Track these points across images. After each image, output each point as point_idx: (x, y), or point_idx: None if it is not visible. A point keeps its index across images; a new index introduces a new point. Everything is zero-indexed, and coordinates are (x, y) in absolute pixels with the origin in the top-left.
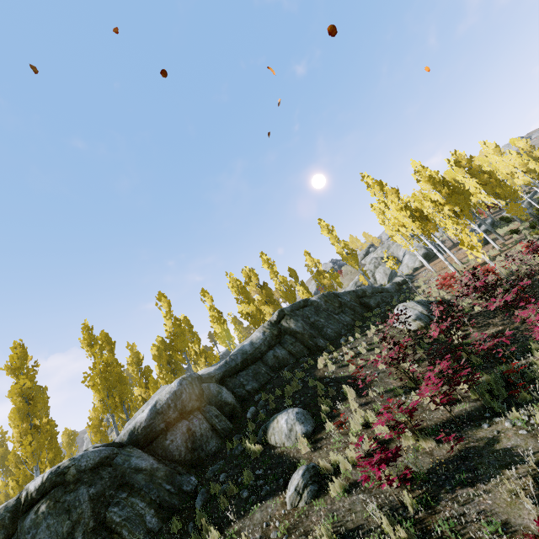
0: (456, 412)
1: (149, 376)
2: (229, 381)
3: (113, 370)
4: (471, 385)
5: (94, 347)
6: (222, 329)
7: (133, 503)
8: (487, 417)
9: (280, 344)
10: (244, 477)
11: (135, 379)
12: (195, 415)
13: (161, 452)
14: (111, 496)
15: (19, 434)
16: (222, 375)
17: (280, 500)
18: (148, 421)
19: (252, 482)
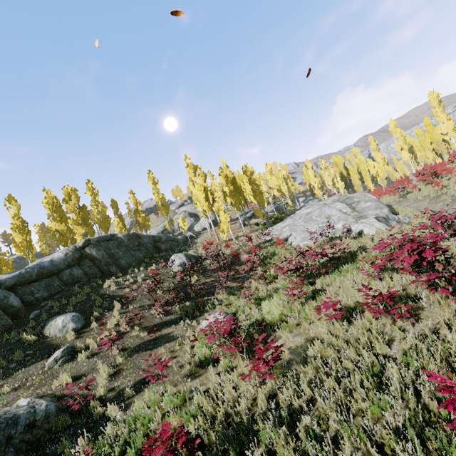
0: (167, 319)
1: None
2: (19, 288)
3: None
4: (179, 306)
5: None
6: (24, 239)
7: None
8: (178, 322)
9: (79, 265)
10: (15, 356)
11: None
12: None
13: None
14: None
15: None
16: (14, 283)
17: (41, 366)
18: None
19: (21, 358)
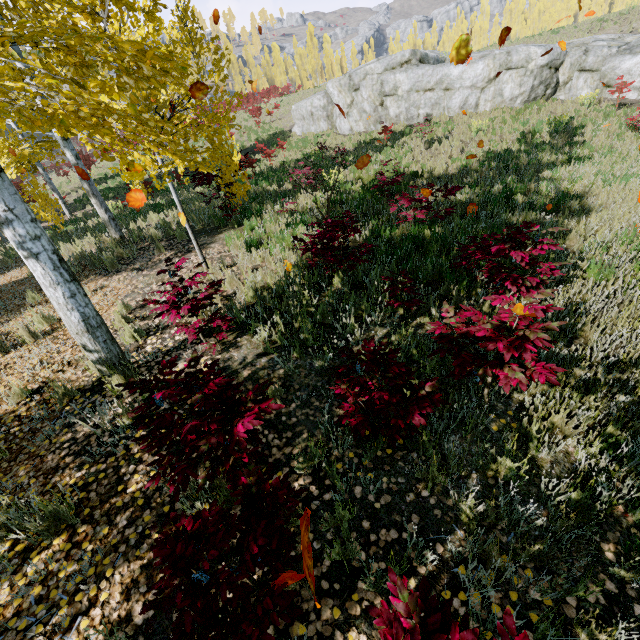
0: None
1: None
2: None
3: None
4: None
5: None
6: None
7: None
8: None
9: None
10: None
11: None
12: None
13: None
14: None
15: None
16: None
17: None
18: None
19: None
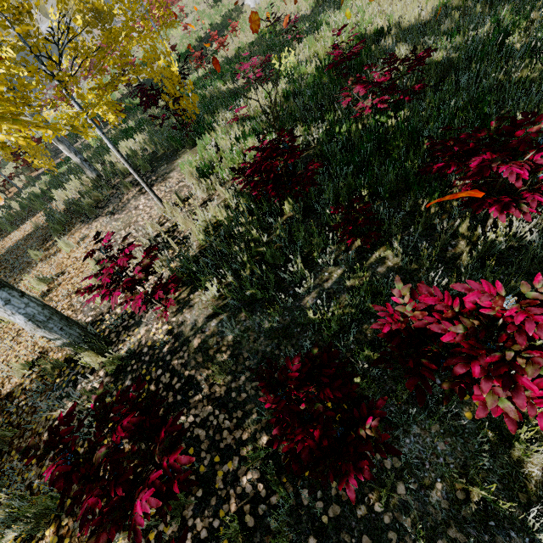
0: None
1: None
2: None
3: None
4: None
5: None
6: None
7: None
8: None
9: None
10: None
11: None
12: None
13: None
14: None
15: None
16: None
17: None
18: None
19: None
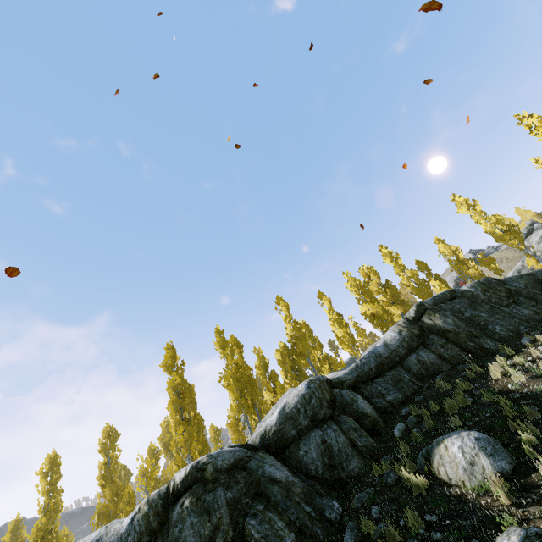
0: None
1: (276, 381)
2: (363, 388)
3: (243, 372)
4: None
5: (226, 349)
6: (345, 333)
7: (270, 519)
8: None
9: (425, 346)
10: (409, 521)
11: (263, 383)
12: (329, 425)
13: (295, 463)
14: (248, 505)
15: (175, 424)
16: (354, 380)
17: None
18: (278, 425)
19: (422, 532)
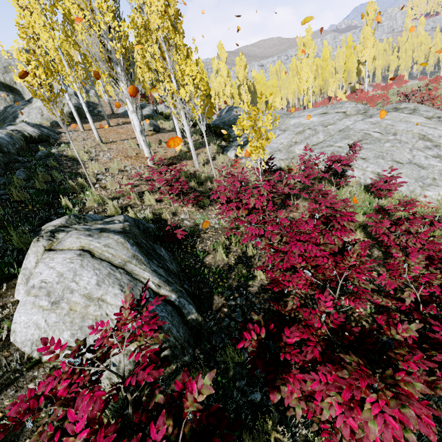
0: None
1: None
2: None
3: None
4: None
5: None
6: None
7: None
8: None
9: None
10: None
11: None
12: None
13: None
14: None
15: None
16: None
17: None
18: None
19: None
